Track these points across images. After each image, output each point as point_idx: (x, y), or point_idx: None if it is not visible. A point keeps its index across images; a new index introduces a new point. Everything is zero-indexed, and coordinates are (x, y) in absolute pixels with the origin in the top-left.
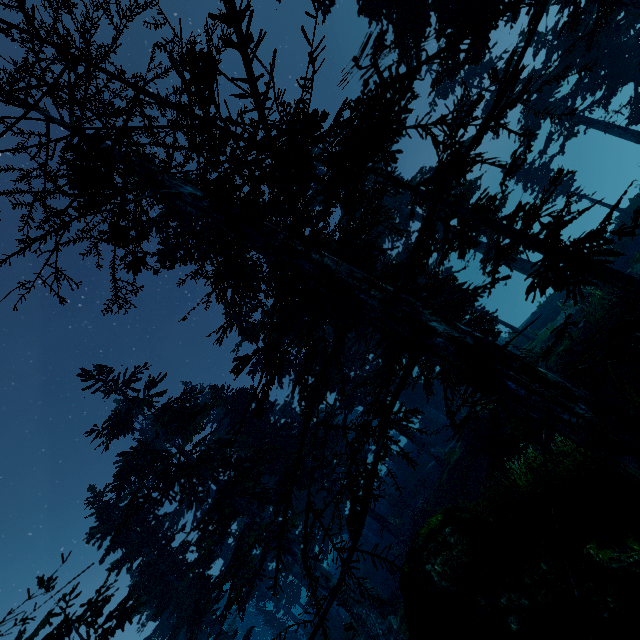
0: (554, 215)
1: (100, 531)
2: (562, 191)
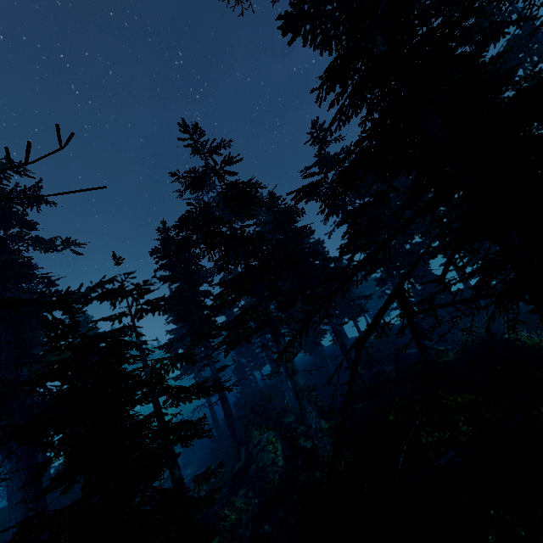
0: None
1: (160, 253)
2: None
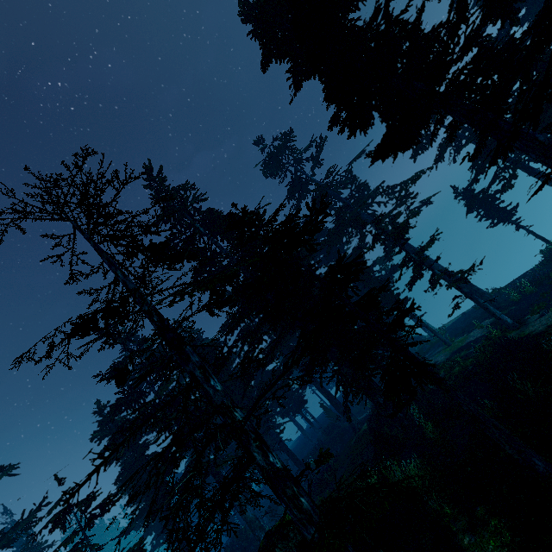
0: (410, 326)
1: (100, 434)
2: (503, 220)
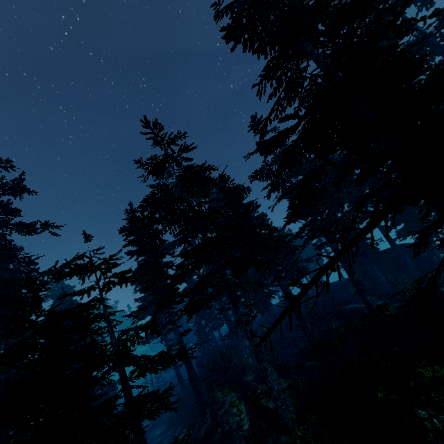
0: None
1: (128, 230)
2: None
